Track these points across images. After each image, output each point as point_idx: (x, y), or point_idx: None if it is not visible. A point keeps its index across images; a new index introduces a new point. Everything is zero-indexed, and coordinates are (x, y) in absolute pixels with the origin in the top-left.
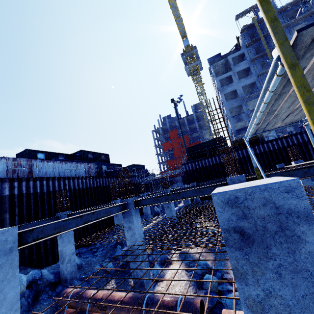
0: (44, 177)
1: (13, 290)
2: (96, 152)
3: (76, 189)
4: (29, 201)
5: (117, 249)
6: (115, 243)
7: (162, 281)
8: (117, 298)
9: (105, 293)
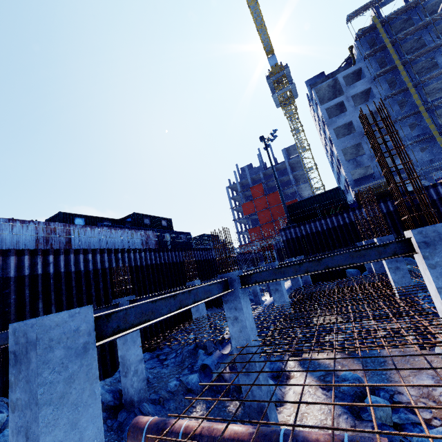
0: (90, 249)
1: (92, 422)
2: (155, 216)
3: (133, 266)
4: (70, 284)
5: (198, 356)
6: (193, 346)
7: (283, 406)
8: (229, 433)
9: (204, 425)
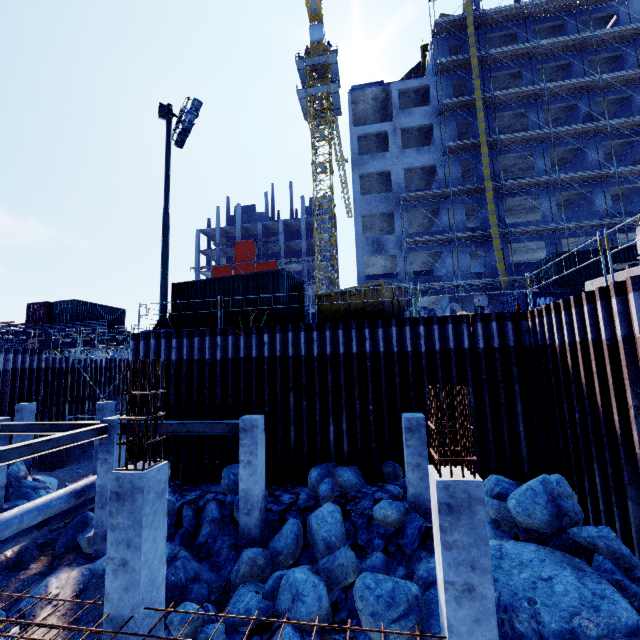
0: None
1: None
2: None
3: None
4: None
5: None
6: None
7: None
8: None
9: None
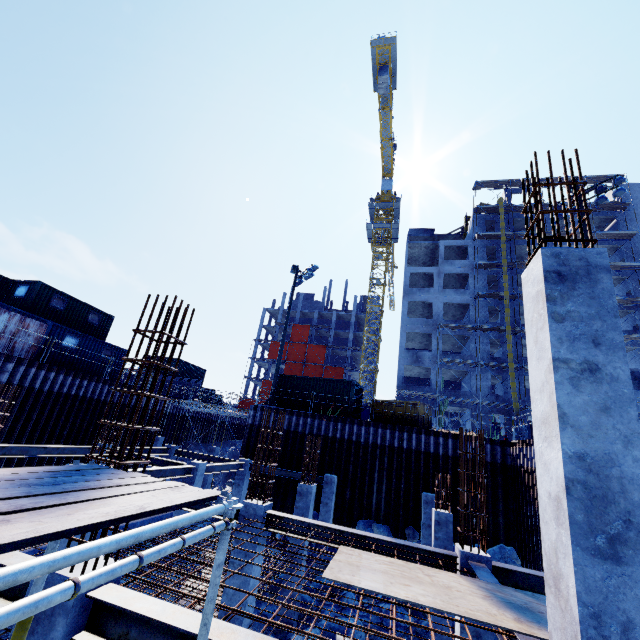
0: None
1: None
2: (82, 302)
3: None
4: None
5: None
6: None
7: None
8: None
9: None
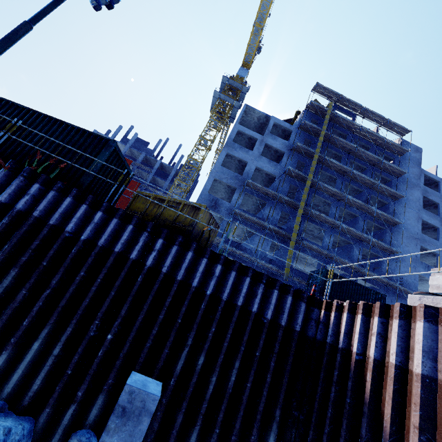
0: None
1: None
2: None
3: None
4: None
5: None
6: None
7: None
8: None
9: None
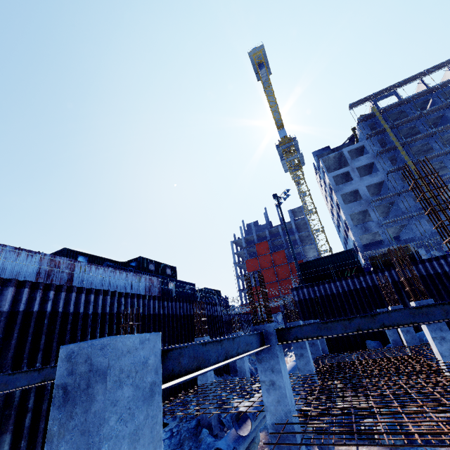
0: (93, 289)
1: None
2: (160, 263)
3: (135, 314)
4: (64, 327)
5: (202, 438)
6: (195, 424)
7: None
8: None
9: None
